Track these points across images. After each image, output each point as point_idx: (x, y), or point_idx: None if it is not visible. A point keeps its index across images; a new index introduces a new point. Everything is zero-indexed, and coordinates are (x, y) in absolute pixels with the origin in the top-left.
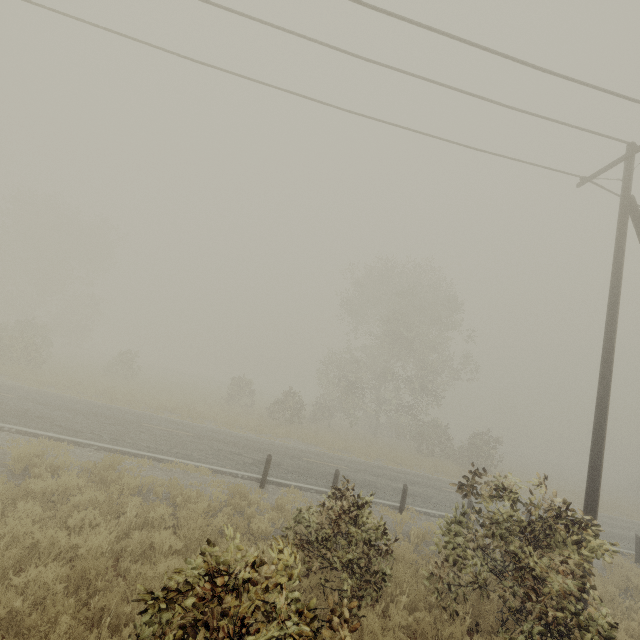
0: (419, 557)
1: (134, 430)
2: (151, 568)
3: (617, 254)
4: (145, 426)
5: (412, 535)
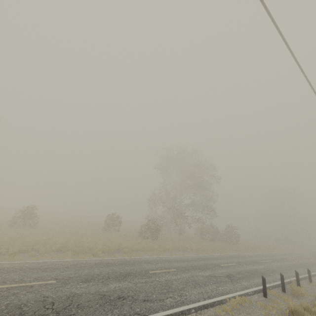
0: None
1: (164, 281)
2: None
3: None
4: (155, 273)
5: None
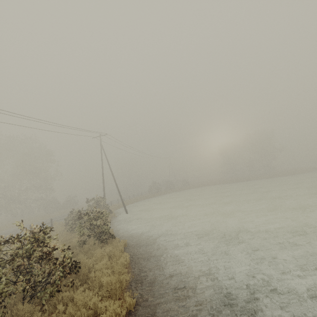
0: None
1: None
2: (54, 233)
3: (101, 155)
4: None
5: None
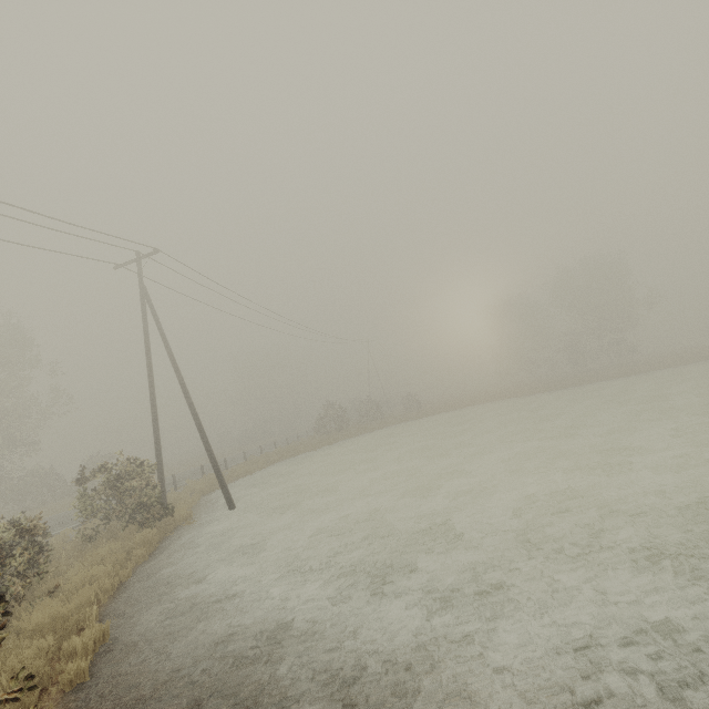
0: (66, 543)
1: None
2: None
3: (144, 319)
4: None
5: (54, 541)
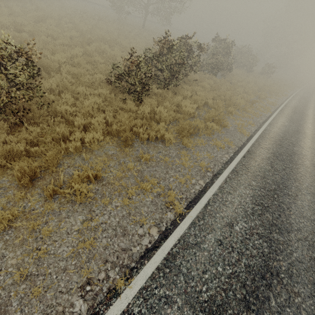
0: None
1: None
2: None
3: None
4: None
5: None
